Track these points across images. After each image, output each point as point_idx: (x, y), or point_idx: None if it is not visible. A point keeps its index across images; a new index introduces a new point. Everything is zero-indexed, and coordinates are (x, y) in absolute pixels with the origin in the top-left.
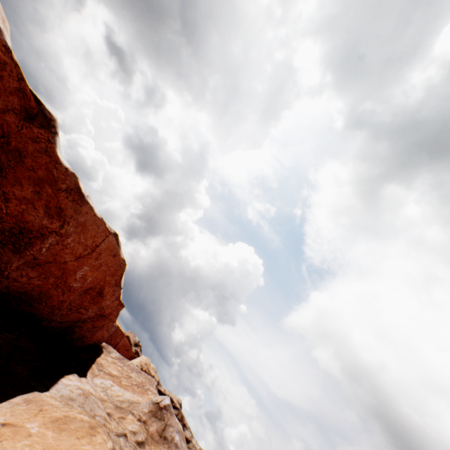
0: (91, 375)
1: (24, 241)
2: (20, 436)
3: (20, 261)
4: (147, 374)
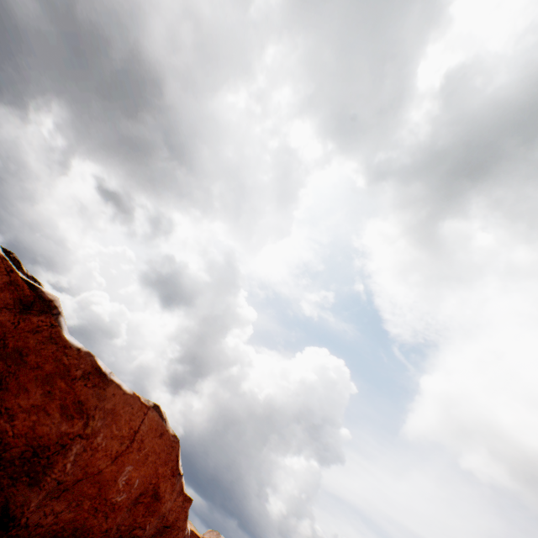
0: None
1: (41, 464)
2: None
3: (40, 495)
4: None
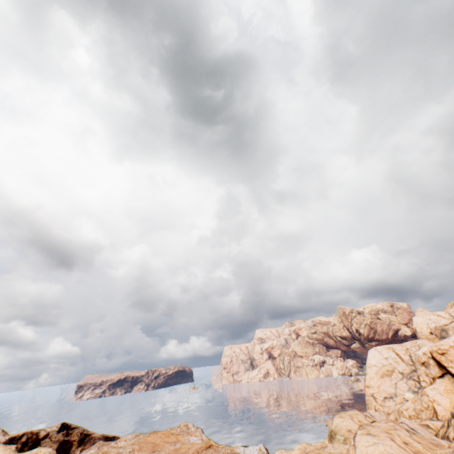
0: None
1: None
2: None
3: None
4: (96, 446)
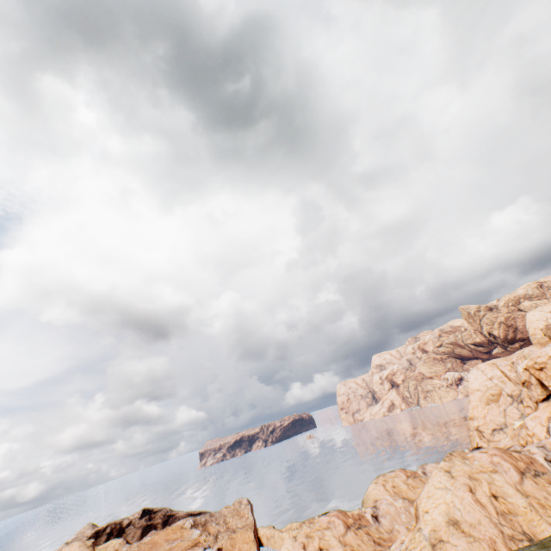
0: None
1: None
2: (241, 549)
3: None
4: (148, 536)
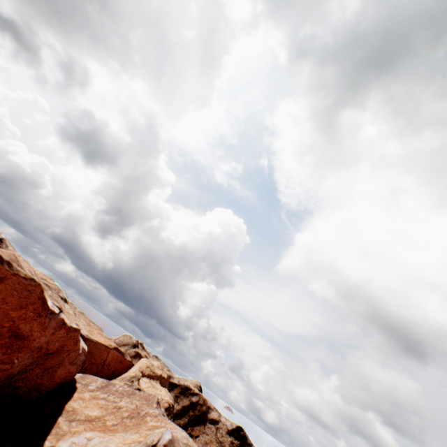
0: (53, 440)
1: None
2: None
3: None
4: (143, 392)
